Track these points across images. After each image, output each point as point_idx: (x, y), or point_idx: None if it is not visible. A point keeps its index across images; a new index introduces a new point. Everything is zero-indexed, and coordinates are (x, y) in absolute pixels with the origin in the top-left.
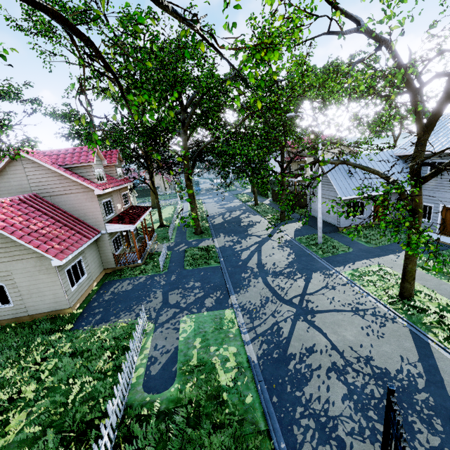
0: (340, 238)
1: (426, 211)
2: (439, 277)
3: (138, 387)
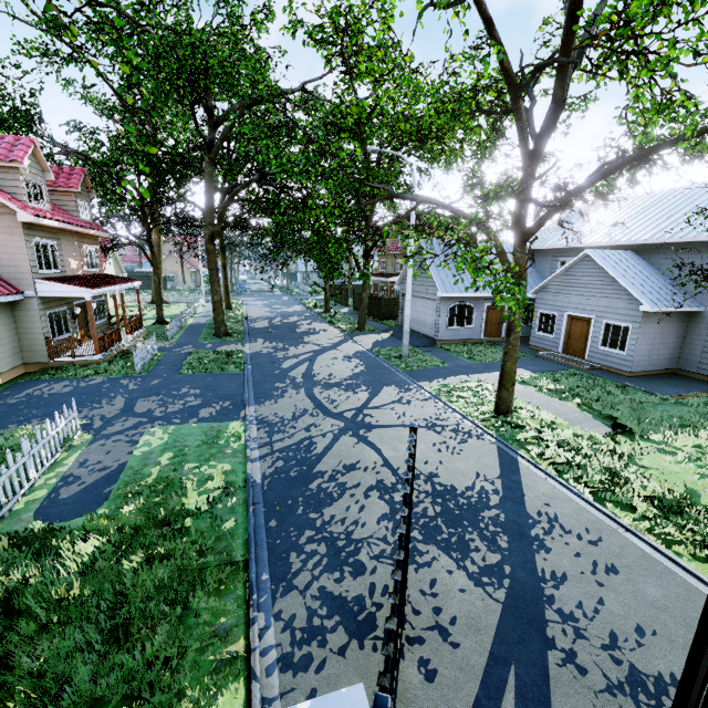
0: (436, 353)
1: (549, 323)
2: (551, 395)
3: (25, 514)
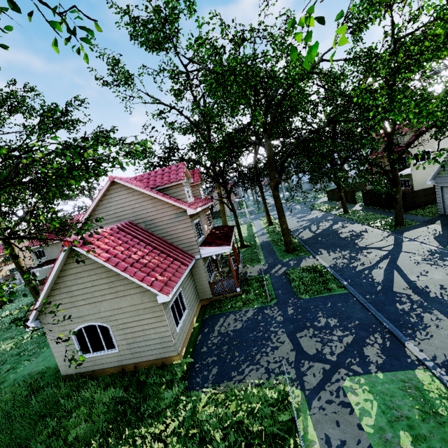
0: None
1: None
2: None
3: None
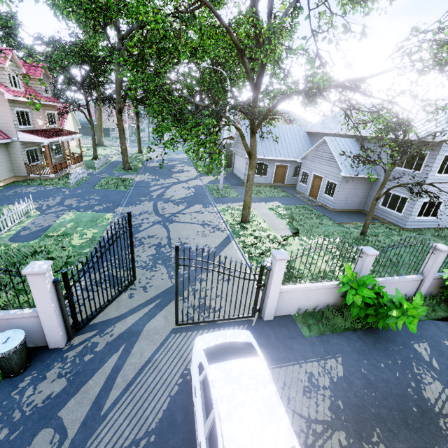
0: (240, 189)
1: (305, 178)
2: (279, 216)
3: (5, 239)
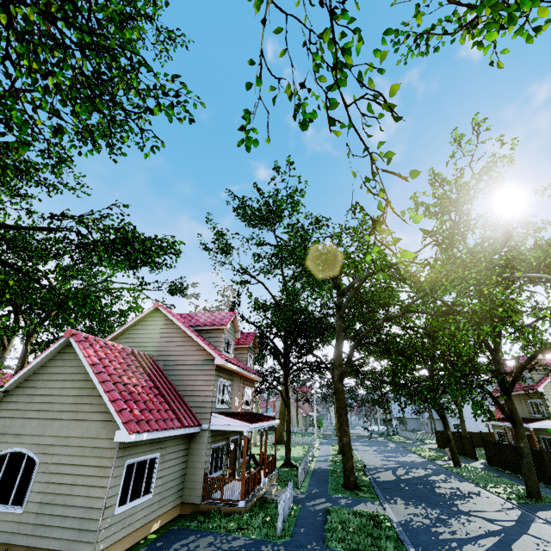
0: None
1: None
2: None
3: None
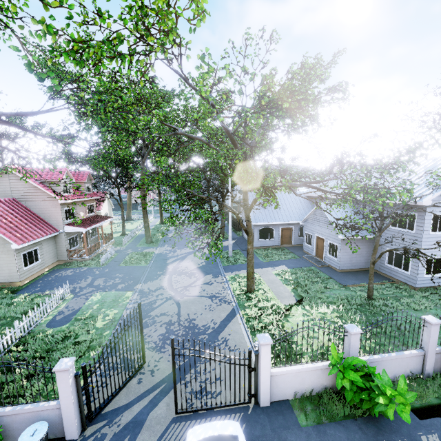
0: None
1: (309, 239)
2: (284, 282)
3: (44, 324)
